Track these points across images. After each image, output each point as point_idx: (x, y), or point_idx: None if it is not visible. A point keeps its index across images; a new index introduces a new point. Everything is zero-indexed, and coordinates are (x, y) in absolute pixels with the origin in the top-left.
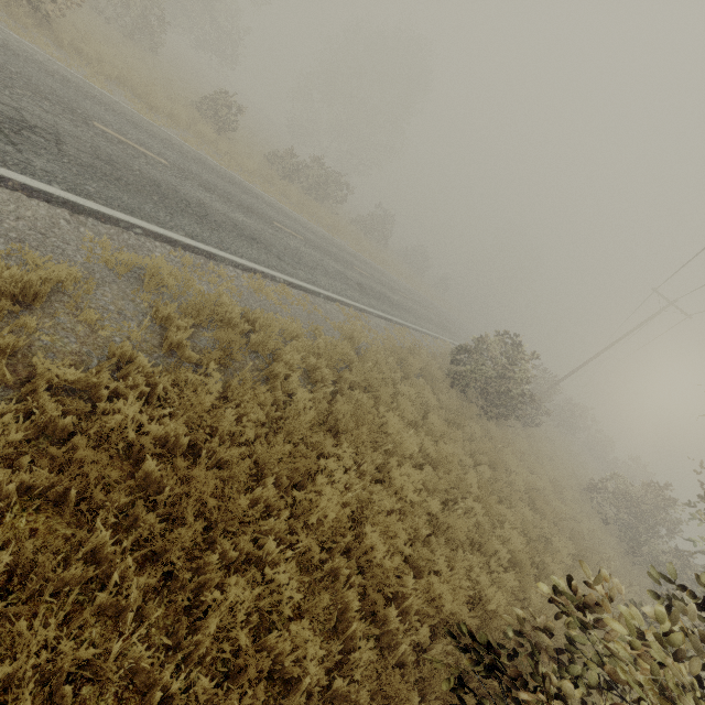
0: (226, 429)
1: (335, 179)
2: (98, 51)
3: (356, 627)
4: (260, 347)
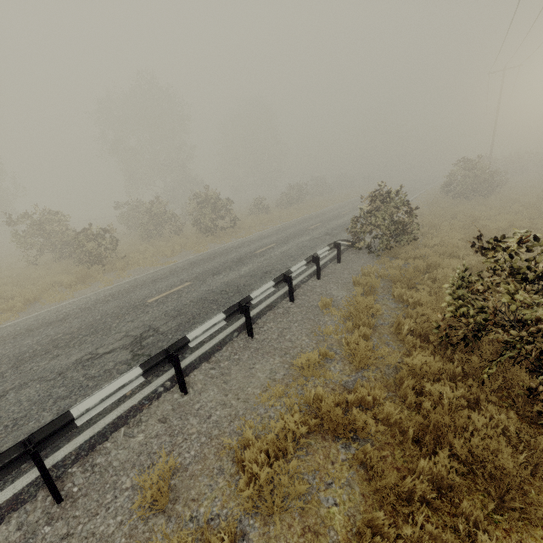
0: (461, 234)
1: (297, 187)
2: (245, 223)
3: (538, 232)
4: (427, 227)
